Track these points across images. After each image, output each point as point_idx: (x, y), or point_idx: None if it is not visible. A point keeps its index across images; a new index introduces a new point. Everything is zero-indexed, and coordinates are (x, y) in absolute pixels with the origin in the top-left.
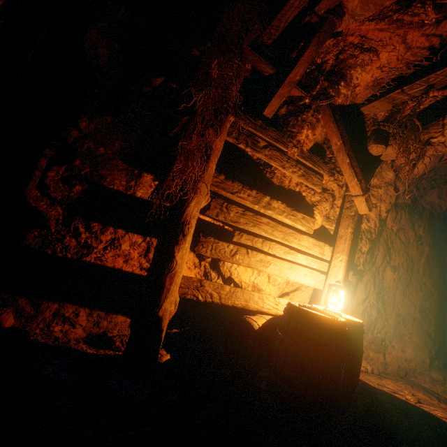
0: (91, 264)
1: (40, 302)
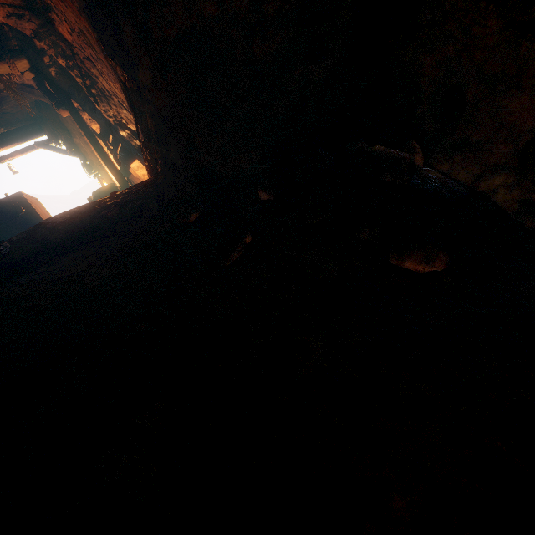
0: None
1: None
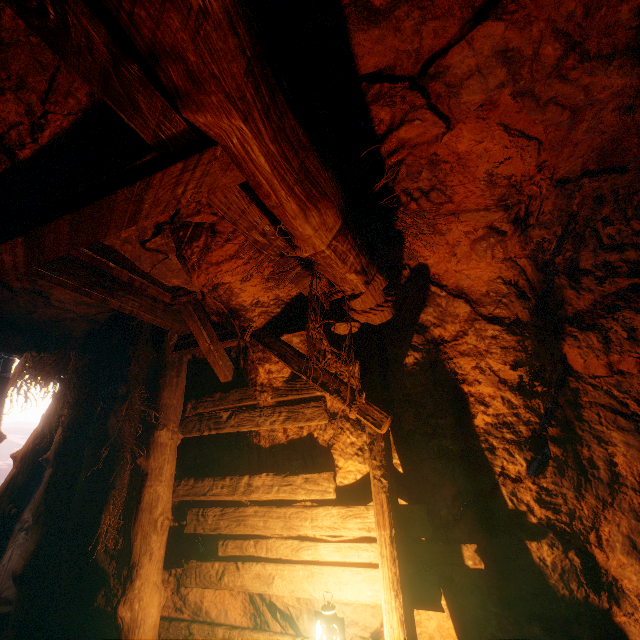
0: None
1: None
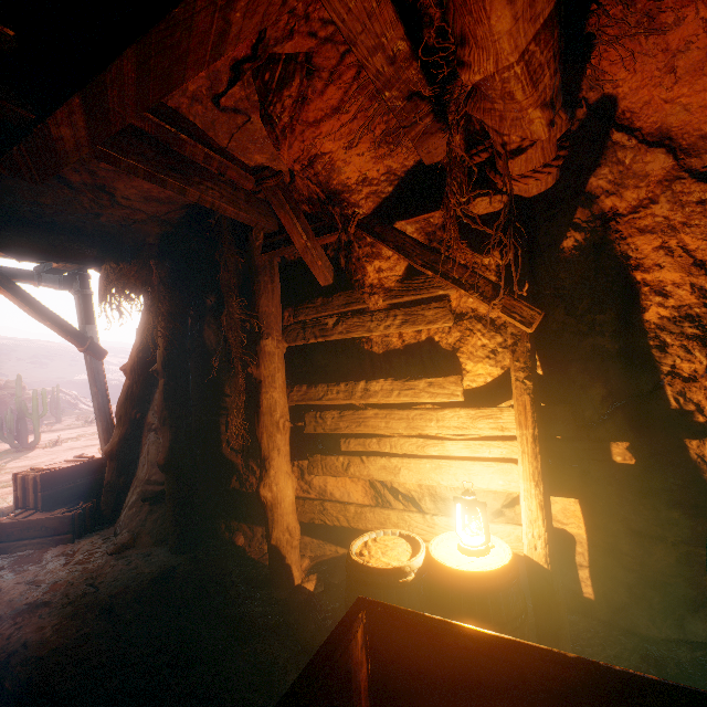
0: None
1: (252, 526)
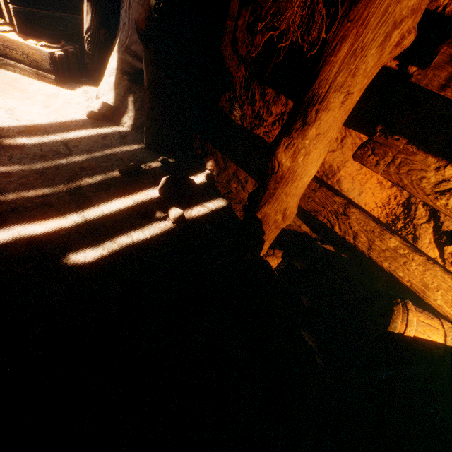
0: (260, 138)
1: (227, 160)
